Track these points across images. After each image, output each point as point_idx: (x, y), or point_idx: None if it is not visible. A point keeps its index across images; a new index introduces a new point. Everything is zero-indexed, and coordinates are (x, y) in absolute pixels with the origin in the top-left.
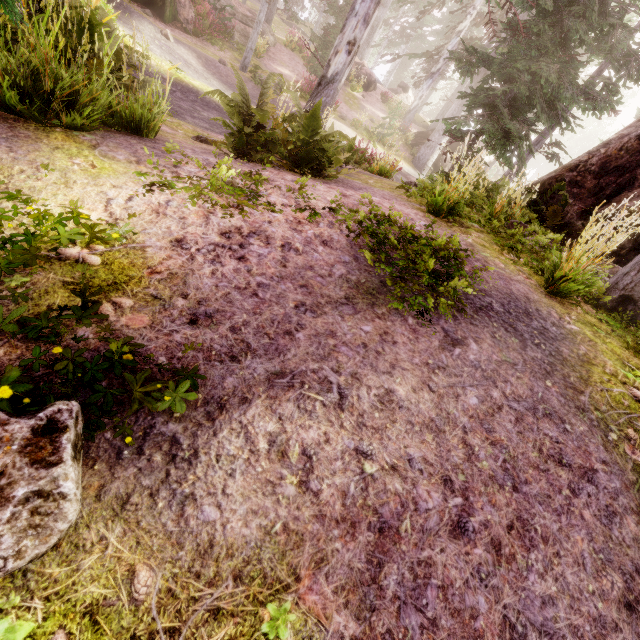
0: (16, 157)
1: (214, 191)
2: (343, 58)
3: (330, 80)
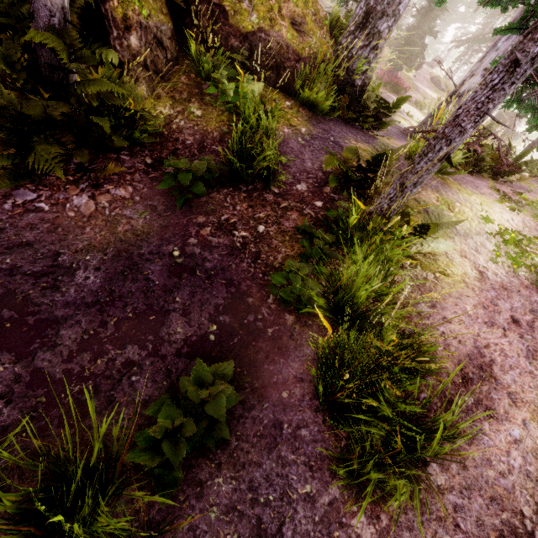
0: (459, 197)
1: (533, 211)
2: (477, 80)
3: (461, 94)
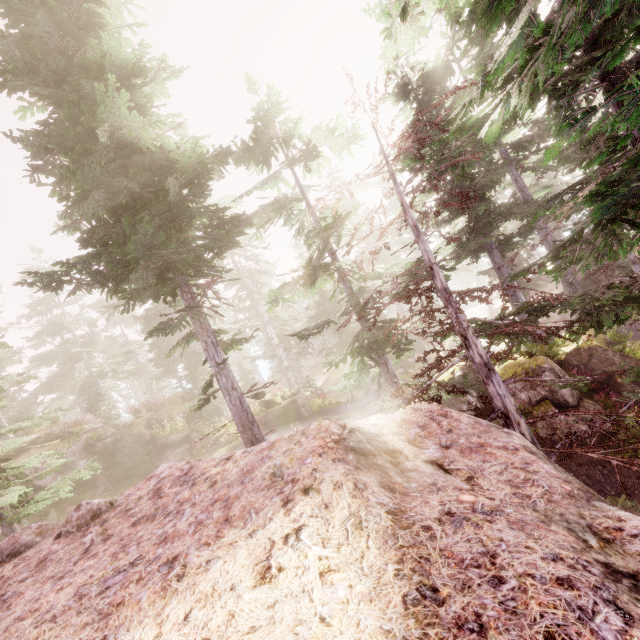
0: None
1: None
2: None
3: None
